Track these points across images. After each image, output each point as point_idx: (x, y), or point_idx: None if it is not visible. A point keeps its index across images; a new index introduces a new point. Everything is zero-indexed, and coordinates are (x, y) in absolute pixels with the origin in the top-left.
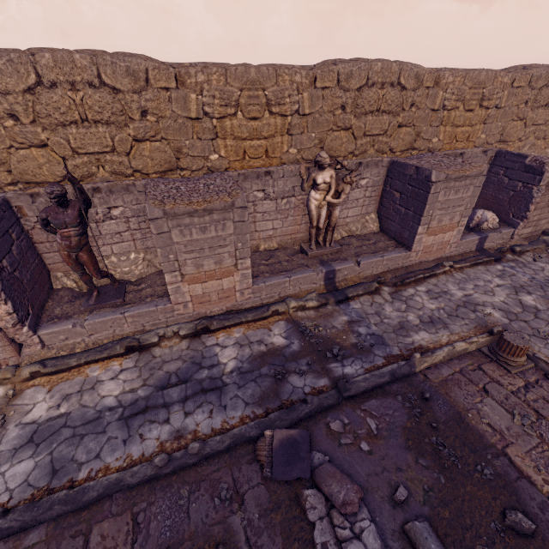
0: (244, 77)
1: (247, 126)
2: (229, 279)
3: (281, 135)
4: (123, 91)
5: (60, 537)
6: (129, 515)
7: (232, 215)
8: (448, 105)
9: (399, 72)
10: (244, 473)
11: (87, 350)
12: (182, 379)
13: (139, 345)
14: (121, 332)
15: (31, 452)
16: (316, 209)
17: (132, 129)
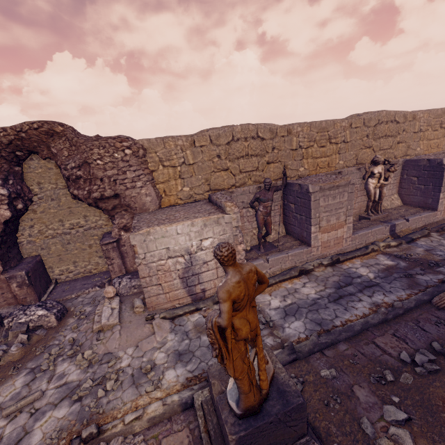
0: (319, 126)
1: (319, 151)
2: (340, 230)
3: (335, 154)
4: (266, 139)
5: (358, 345)
6: (388, 335)
7: (347, 189)
8: (422, 129)
9: (394, 115)
10: (440, 314)
11: (273, 276)
12: (347, 283)
13: (305, 270)
14: (284, 267)
15: (293, 318)
16: (373, 189)
17: (267, 157)
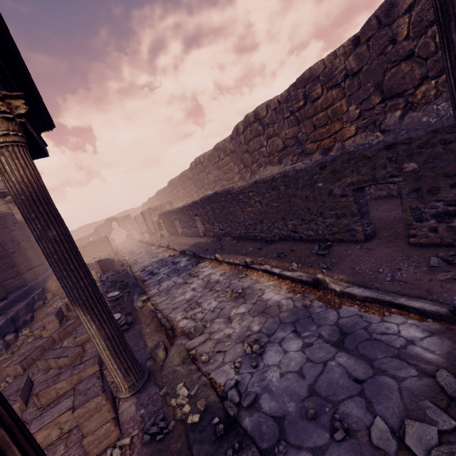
0: None
1: None
2: None
3: None
4: None
5: None
6: None
7: None
8: None
9: None
10: None
11: None
12: None
13: None
14: None
15: None
16: None
17: None
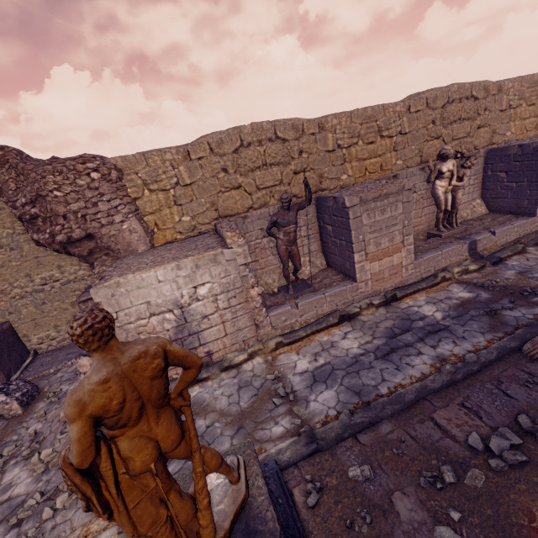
0: (363, 115)
1: (367, 149)
2: (397, 255)
3: (390, 152)
4: (289, 140)
5: (408, 425)
6: (455, 405)
7: (401, 198)
8: (513, 105)
9: (470, 88)
10: (533, 368)
11: (304, 326)
12: (403, 330)
13: (347, 314)
14: (321, 312)
15: (323, 386)
16: (443, 195)
17: (293, 165)
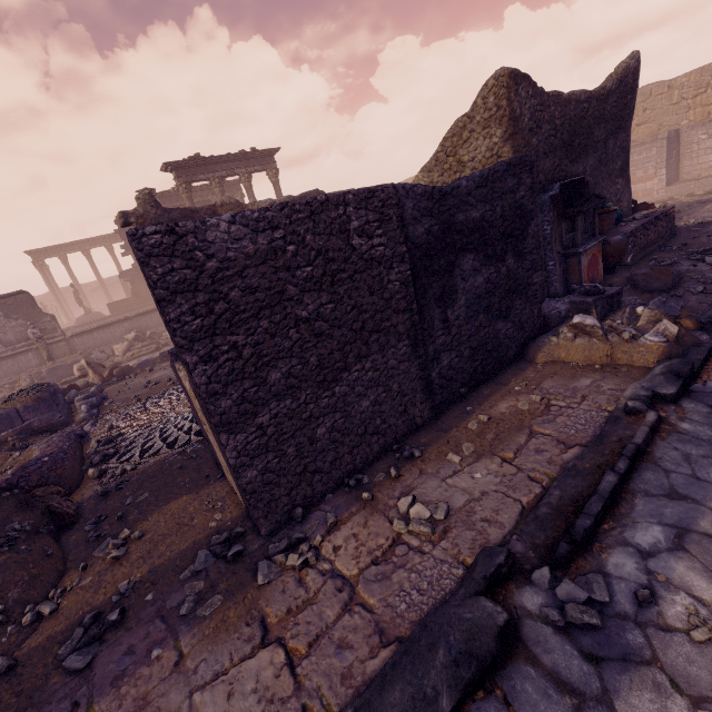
0: None
1: None
2: (650, 183)
3: None
4: (636, 104)
5: None
6: None
7: (656, 145)
8: None
9: None
10: None
11: None
12: None
13: None
14: None
15: None
16: None
17: (636, 121)
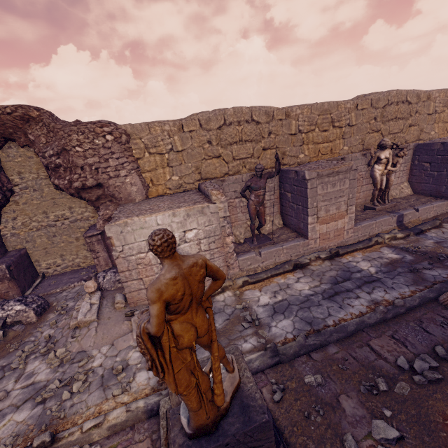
0: (321, 108)
1: (321, 135)
2: (341, 221)
3: (339, 139)
4: (261, 123)
5: (350, 348)
6: (386, 336)
7: (348, 175)
8: (438, 110)
9: (406, 95)
10: (447, 314)
11: (265, 270)
12: (345, 279)
13: (300, 264)
14: (278, 261)
15: (282, 316)
16: (380, 176)
17: (263, 143)
